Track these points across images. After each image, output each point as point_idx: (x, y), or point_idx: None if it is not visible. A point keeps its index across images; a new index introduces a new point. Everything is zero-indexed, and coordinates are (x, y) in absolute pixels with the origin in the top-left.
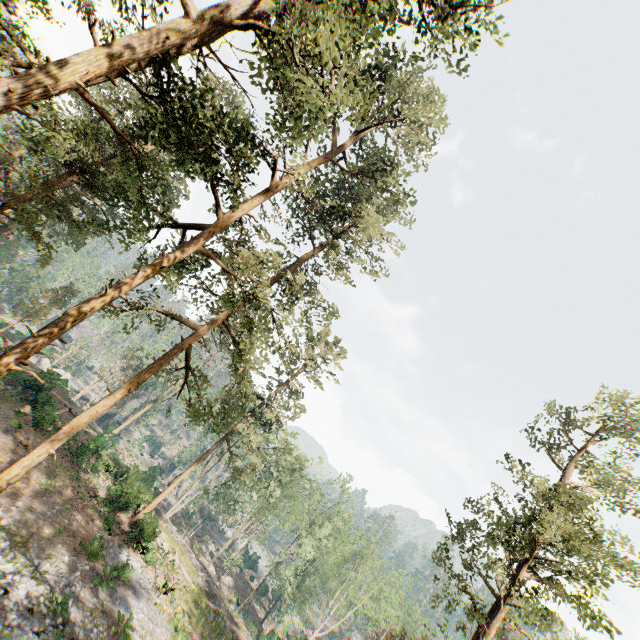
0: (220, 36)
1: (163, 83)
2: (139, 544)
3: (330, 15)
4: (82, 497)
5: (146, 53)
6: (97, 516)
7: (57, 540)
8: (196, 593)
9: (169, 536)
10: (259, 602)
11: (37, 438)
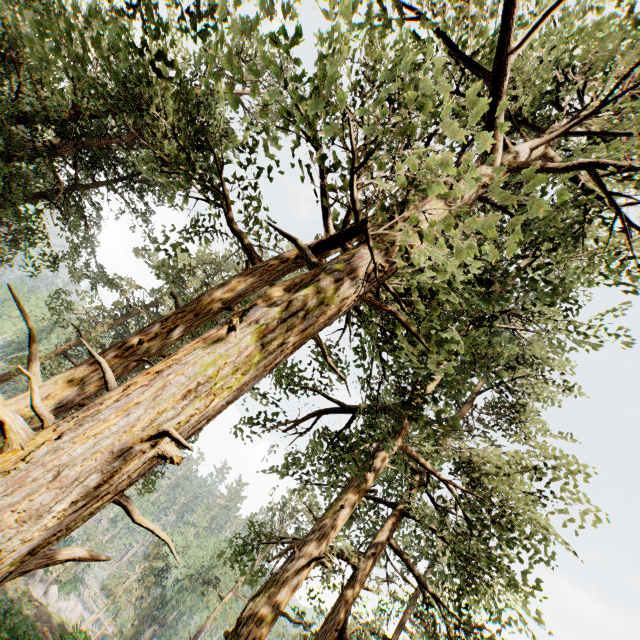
0: None
1: None
2: None
3: None
4: None
5: (464, 204)
6: None
7: None
8: None
9: None
10: None
11: None
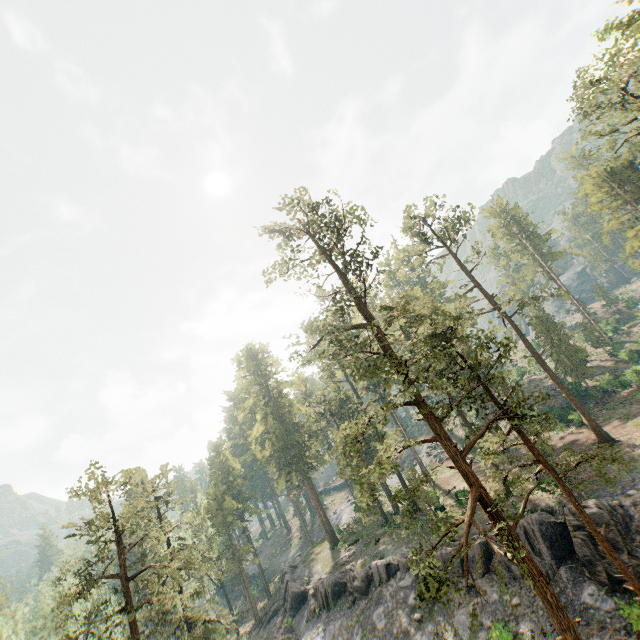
0: None
1: None
2: None
3: None
4: None
5: None
6: None
7: None
8: None
9: None
10: None
11: None
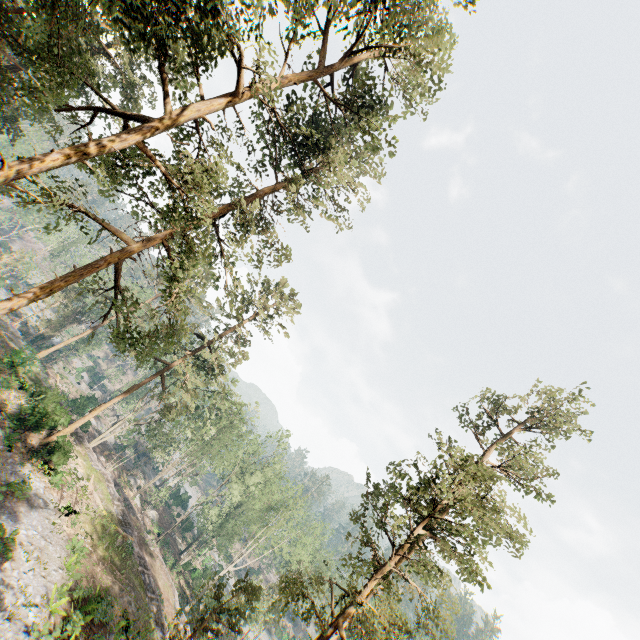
0: None
1: None
2: (46, 465)
3: None
4: None
5: None
6: None
7: None
8: (106, 519)
9: (87, 463)
10: (182, 537)
11: None
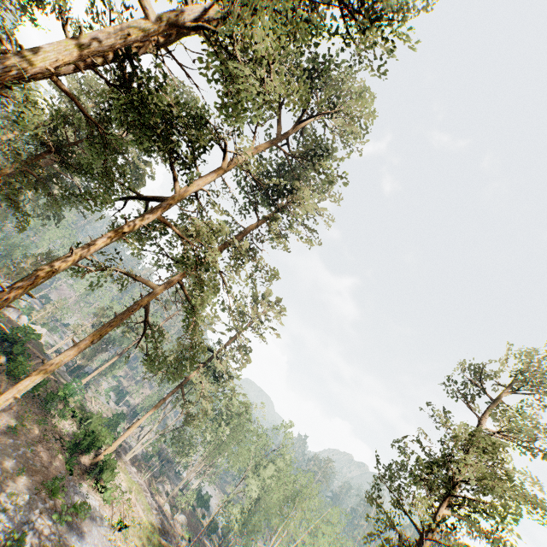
0: (178, 38)
1: (126, 73)
2: (98, 483)
3: (265, 14)
4: (48, 440)
5: (110, 46)
6: (61, 457)
7: (20, 479)
8: (149, 529)
9: (127, 476)
10: (209, 538)
11: (10, 386)
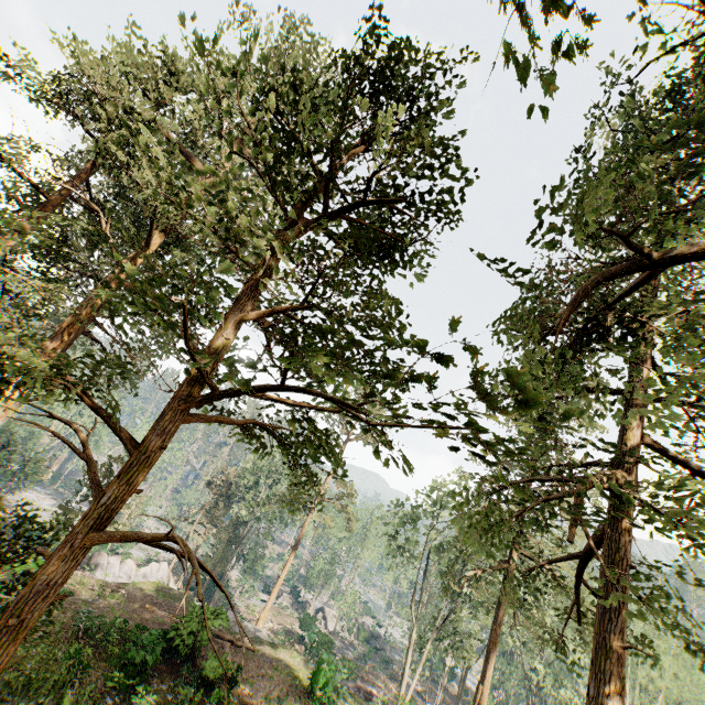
0: None
1: None
2: None
3: None
4: None
5: None
6: None
7: None
8: None
9: None
10: None
11: None
